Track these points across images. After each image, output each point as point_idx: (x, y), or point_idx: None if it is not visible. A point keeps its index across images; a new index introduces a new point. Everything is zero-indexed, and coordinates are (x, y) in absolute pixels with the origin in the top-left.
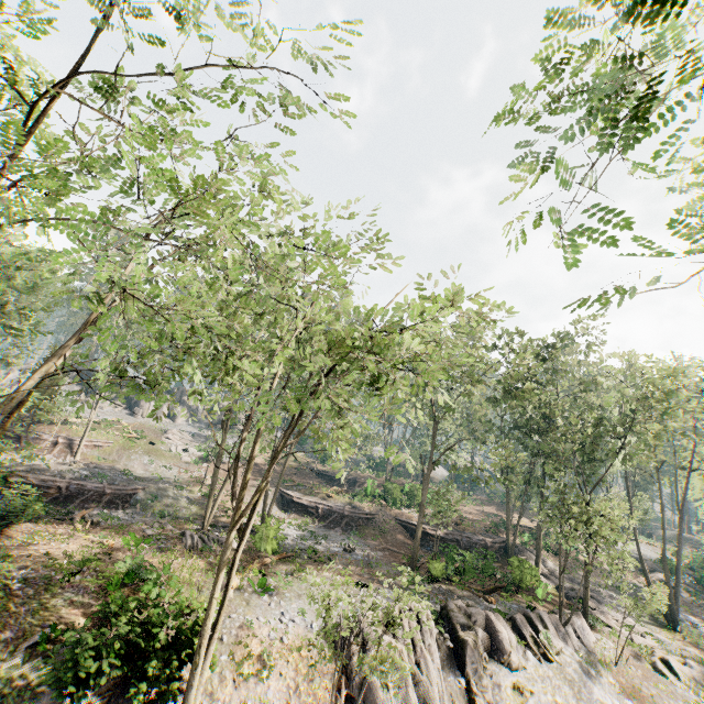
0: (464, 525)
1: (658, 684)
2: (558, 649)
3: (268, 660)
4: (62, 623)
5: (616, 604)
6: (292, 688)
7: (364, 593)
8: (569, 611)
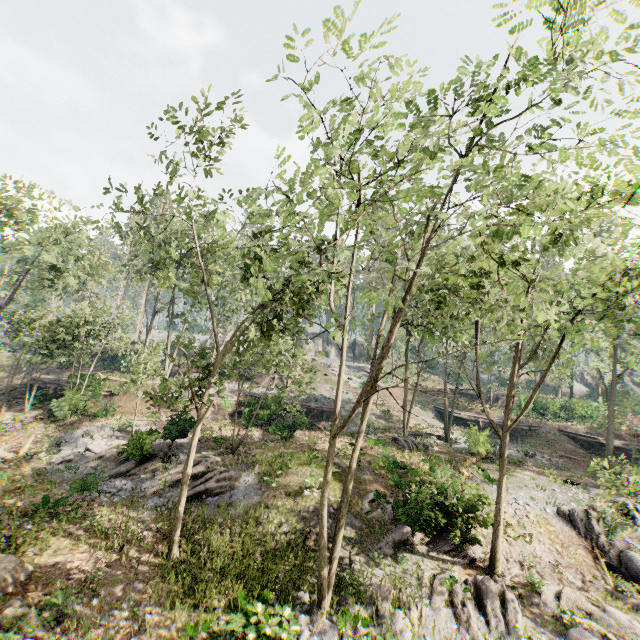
0: None
1: None
2: None
3: (525, 530)
4: (373, 490)
5: None
6: (553, 551)
7: (575, 489)
8: None
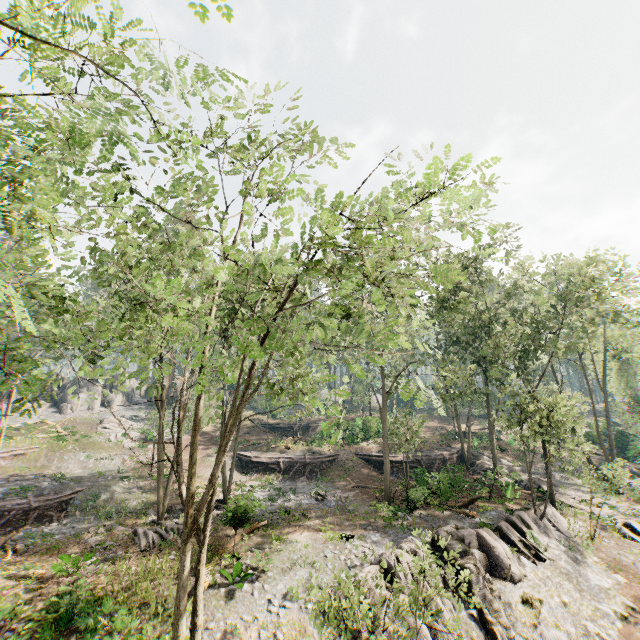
0: (420, 444)
1: (632, 551)
2: (545, 545)
3: None
4: None
5: (565, 483)
6: None
7: (351, 545)
8: (537, 502)
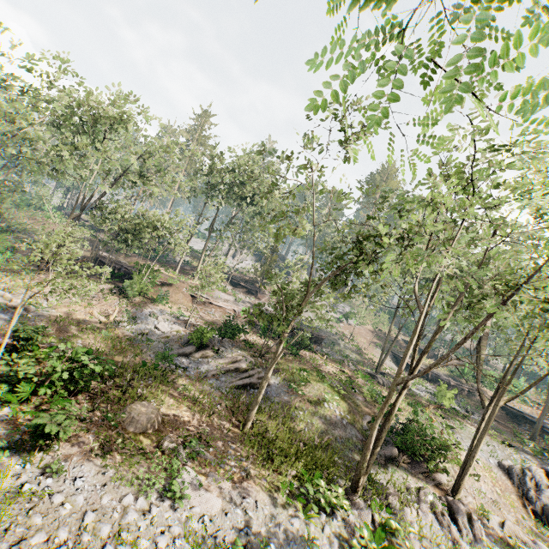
0: None
1: None
2: None
3: (475, 471)
4: (367, 414)
5: None
6: (493, 491)
7: (509, 450)
8: None
